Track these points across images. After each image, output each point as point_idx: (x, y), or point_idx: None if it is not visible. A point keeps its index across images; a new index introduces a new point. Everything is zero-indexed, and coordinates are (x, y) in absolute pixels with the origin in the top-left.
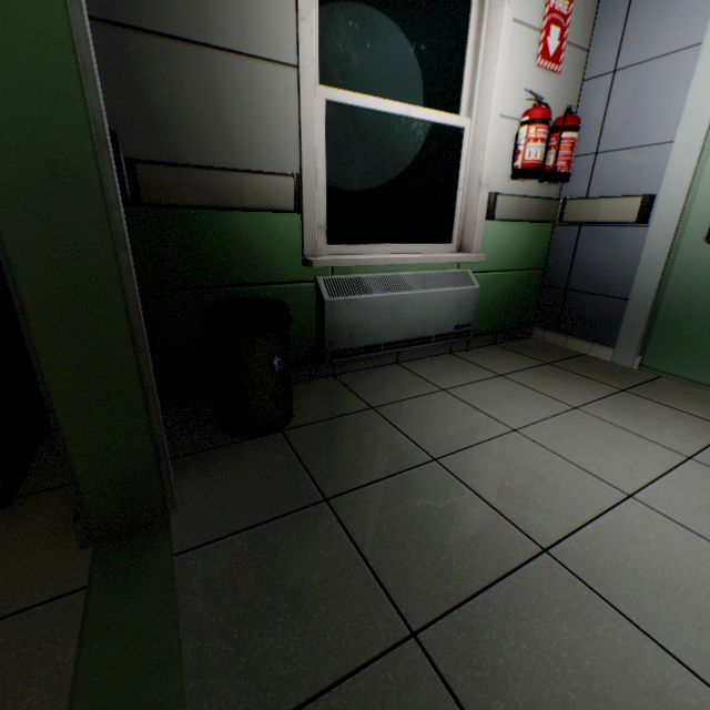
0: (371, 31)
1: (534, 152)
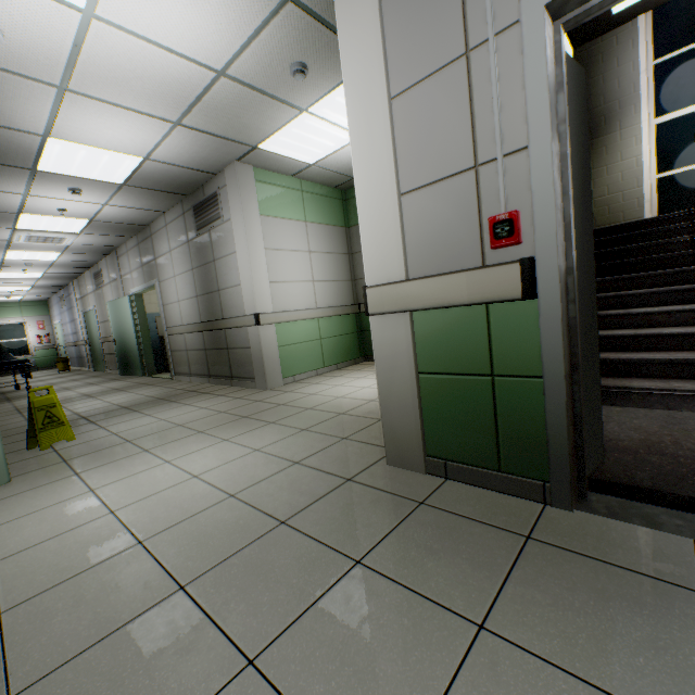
0: (6, 333)
1: (39, 341)
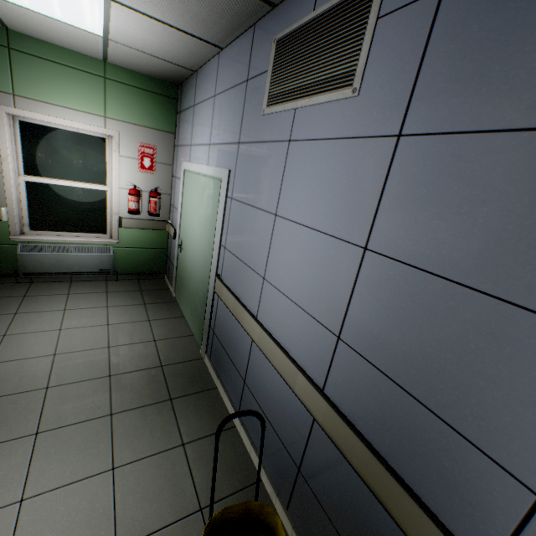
0: (51, 157)
1: (131, 205)
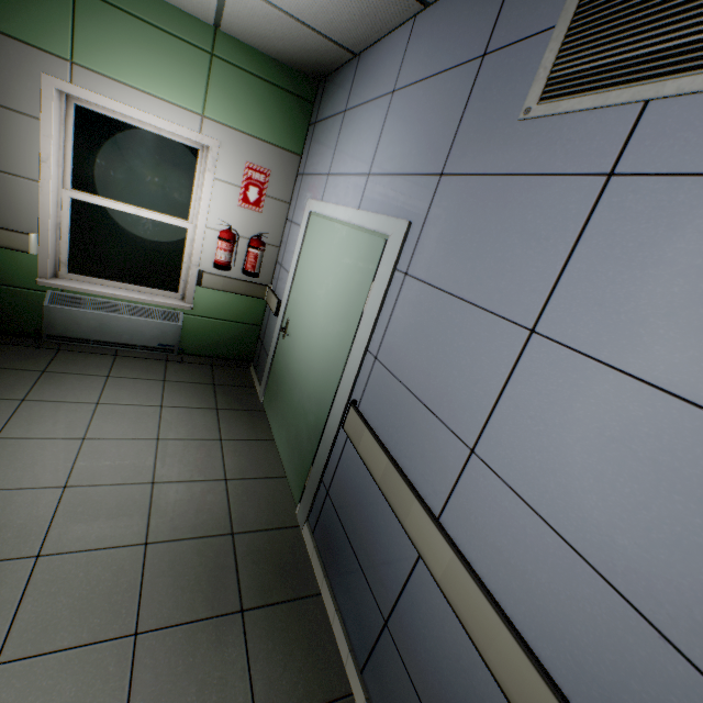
0: (115, 166)
1: (220, 255)
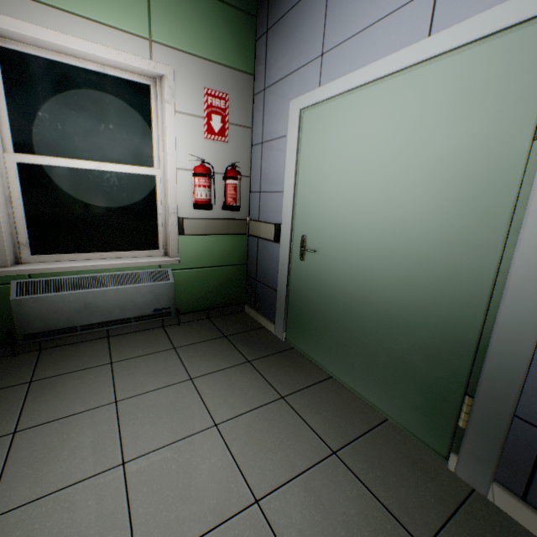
0: (61, 118)
1: (200, 193)
